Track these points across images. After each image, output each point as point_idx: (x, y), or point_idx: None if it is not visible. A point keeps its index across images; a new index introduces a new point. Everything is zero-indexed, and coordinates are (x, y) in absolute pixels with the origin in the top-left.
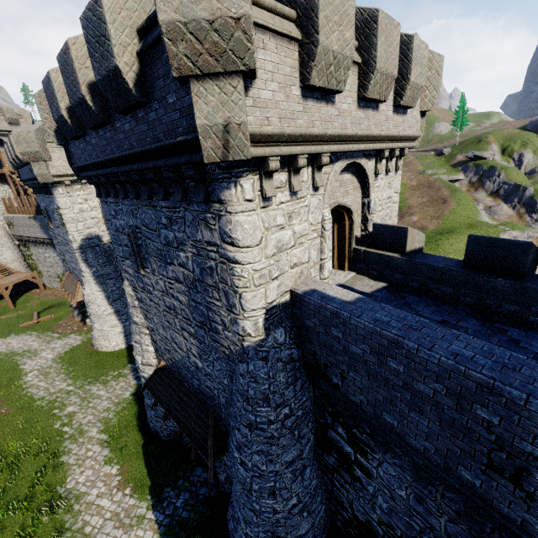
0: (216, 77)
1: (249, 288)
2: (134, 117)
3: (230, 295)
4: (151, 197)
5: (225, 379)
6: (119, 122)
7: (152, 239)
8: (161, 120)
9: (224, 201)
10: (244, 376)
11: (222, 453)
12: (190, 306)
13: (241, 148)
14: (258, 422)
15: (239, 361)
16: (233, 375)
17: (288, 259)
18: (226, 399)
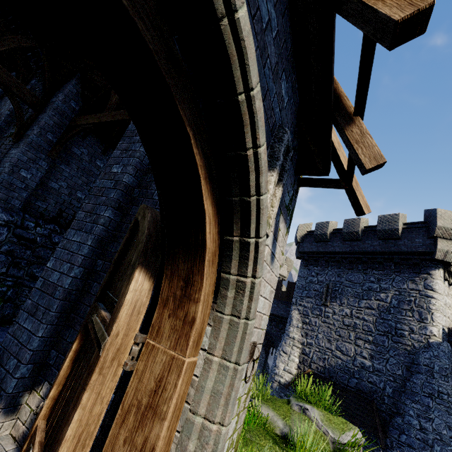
0: (446, 239)
1: (438, 311)
2: (385, 241)
3: (424, 313)
4: (367, 269)
5: (399, 370)
6: (369, 241)
7: (353, 287)
8: (407, 244)
9: (431, 274)
10: (429, 358)
11: (385, 435)
12: (376, 322)
13: (450, 258)
14: (439, 392)
15: (422, 352)
16: (410, 364)
17: (447, 311)
18: (394, 388)
